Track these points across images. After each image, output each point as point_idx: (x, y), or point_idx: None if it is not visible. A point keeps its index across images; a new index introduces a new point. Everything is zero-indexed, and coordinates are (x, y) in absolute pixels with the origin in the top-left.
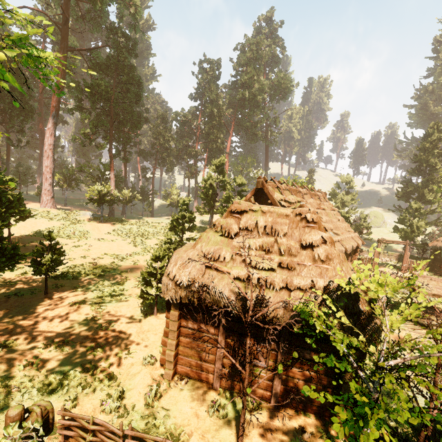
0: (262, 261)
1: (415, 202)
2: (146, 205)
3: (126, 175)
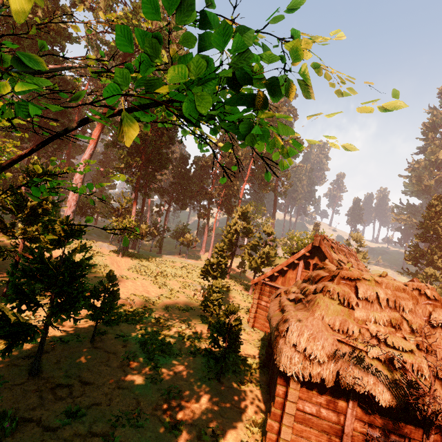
0: (398, 340)
1: (430, 268)
2: (157, 241)
3: (142, 210)
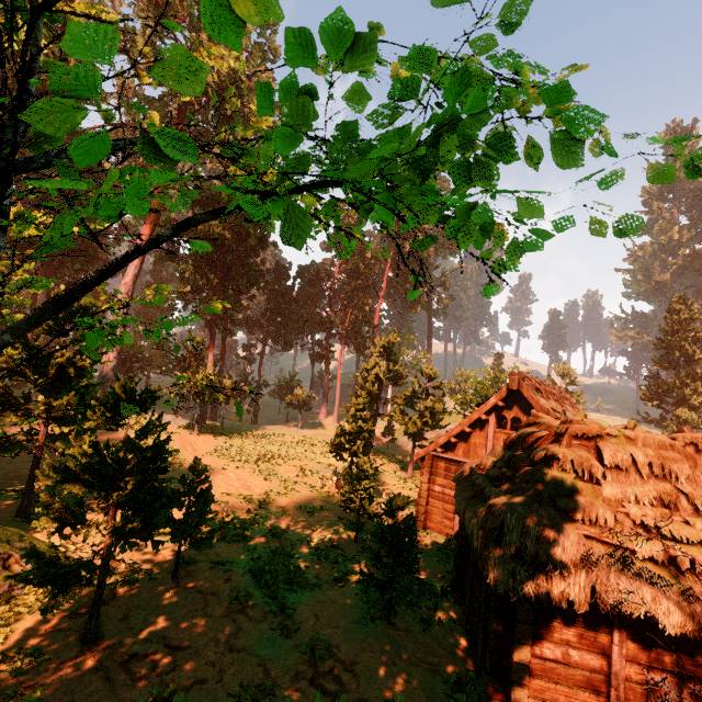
0: (678, 527)
1: (682, 409)
2: (250, 404)
3: (223, 356)
